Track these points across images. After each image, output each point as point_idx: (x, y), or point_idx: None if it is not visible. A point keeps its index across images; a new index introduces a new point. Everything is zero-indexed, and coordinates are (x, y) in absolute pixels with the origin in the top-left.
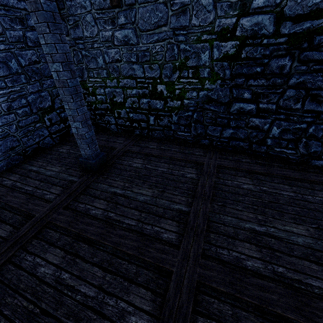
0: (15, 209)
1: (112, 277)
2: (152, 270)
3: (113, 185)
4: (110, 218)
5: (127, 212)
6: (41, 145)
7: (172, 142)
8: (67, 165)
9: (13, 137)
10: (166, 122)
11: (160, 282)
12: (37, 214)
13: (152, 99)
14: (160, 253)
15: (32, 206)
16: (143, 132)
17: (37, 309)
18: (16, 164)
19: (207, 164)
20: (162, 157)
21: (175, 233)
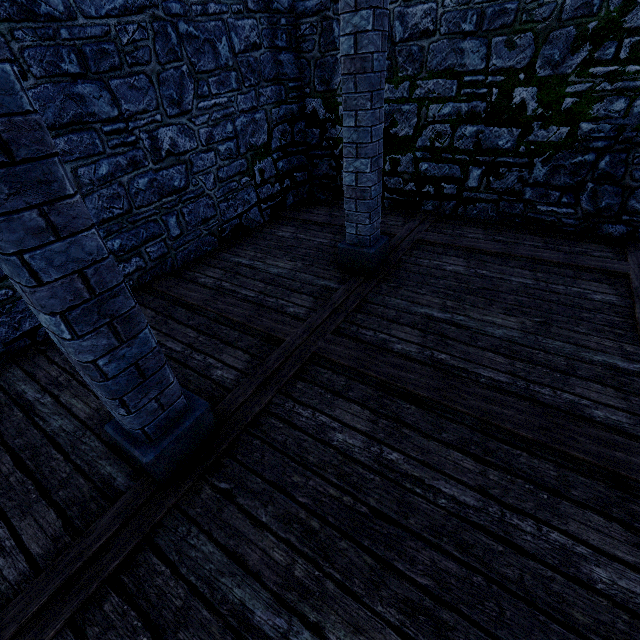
0: (240, 325)
1: (502, 477)
2: (599, 481)
3: (418, 302)
4: (442, 363)
5: (478, 356)
6: (243, 222)
7: (518, 228)
8: (304, 259)
9: (209, 199)
10: (512, 181)
11: (634, 509)
12: (287, 338)
13: (489, 124)
14: (606, 448)
15: (270, 323)
16: (442, 206)
17: (362, 506)
18: (208, 253)
19: (638, 276)
20: (508, 256)
21: (623, 413)
